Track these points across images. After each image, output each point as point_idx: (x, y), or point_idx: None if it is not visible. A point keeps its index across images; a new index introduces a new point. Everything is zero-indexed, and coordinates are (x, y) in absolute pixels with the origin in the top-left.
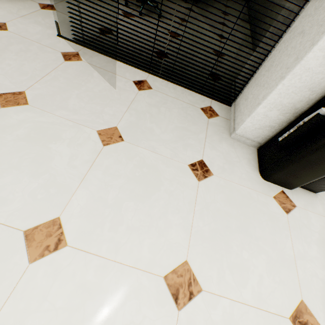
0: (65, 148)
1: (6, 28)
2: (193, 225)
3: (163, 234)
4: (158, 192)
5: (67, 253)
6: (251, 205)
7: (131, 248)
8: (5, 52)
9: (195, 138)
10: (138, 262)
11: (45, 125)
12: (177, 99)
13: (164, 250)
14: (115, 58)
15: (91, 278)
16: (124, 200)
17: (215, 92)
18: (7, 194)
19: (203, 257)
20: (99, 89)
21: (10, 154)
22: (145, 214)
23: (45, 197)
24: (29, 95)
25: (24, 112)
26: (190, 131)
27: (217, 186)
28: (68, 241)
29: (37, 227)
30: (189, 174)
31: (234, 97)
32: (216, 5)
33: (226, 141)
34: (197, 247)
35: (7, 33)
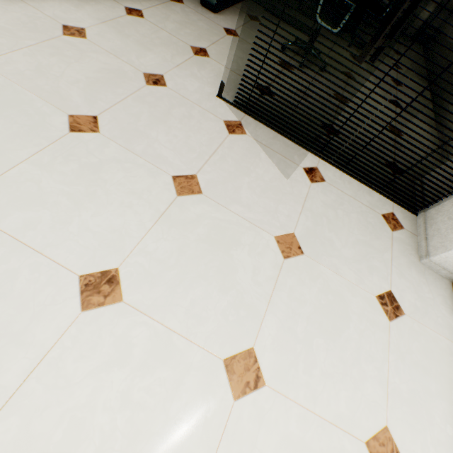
0: (246, 256)
1: (165, 83)
2: (389, 380)
3: (359, 387)
4: (347, 330)
5: (266, 394)
6: (451, 363)
7: (328, 399)
8: (169, 117)
9: (380, 258)
10: (337, 419)
11: (222, 224)
12: (355, 199)
13: (361, 408)
14: (280, 132)
15: (293, 429)
16: (314, 336)
17: (399, 194)
18: (201, 311)
19: (404, 425)
20: (269, 177)
21: (195, 259)
22: (337, 357)
23: (236, 320)
24: (201, 181)
25: (199, 204)
26: (373, 248)
27: (410, 330)
28: (266, 380)
29: (234, 356)
30: (378, 310)
31: (425, 205)
32: (385, 52)
33: (415, 267)
34: (396, 410)
35: (167, 90)
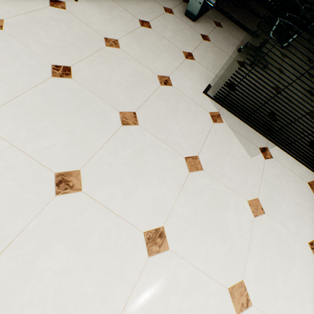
0: (233, 216)
1: (171, 83)
2: None
3: (302, 306)
4: (293, 267)
5: (253, 311)
6: None
7: None
8: (177, 111)
9: (308, 215)
10: None
11: (217, 192)
12: (291, 171)
13: None
14: (243, 120)
15: None
16: (275, 271)
17: None
18: (212, 255)
19: None
20: (240, 156)
21: (205, 219)
22: (289, 286)
23: (232, 261)
24: (201, 160)
25: (202, 178)
26: (304, 208)
27: None
28: (252, 302)
29: (233, 286)
30: (310, 253)
31: None
32: (301, 49)
33: None
34: None
35: (173, 89)
